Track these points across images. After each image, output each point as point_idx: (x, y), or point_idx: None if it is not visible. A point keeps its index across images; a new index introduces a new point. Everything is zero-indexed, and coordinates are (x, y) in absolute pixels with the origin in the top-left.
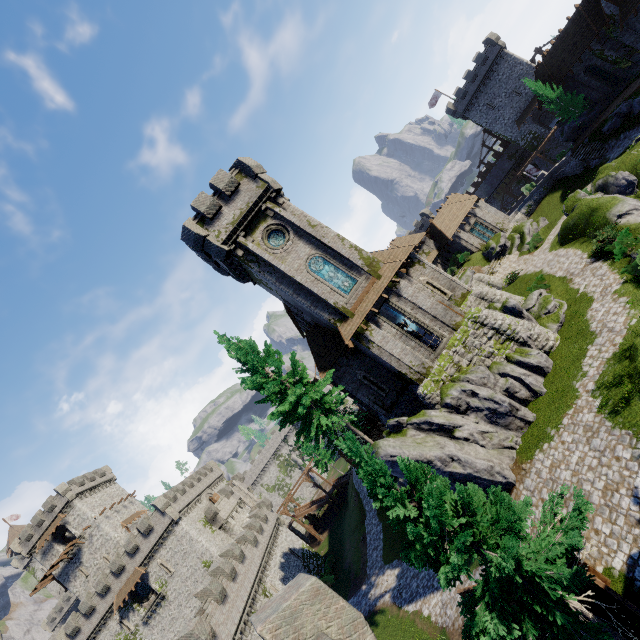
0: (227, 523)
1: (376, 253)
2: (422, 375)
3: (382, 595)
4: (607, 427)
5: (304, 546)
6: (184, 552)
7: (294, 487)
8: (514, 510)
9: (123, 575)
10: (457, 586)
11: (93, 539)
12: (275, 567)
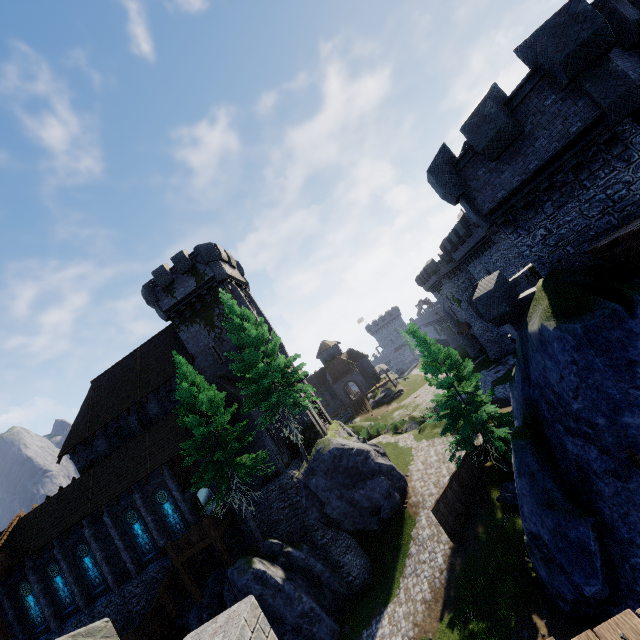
0: None
1: None
2: (325, 432)
3: None
4: (437, 438)
5: None
6: None
7: None
8: None
9: None
10: (389, 618)
11: None
12: None
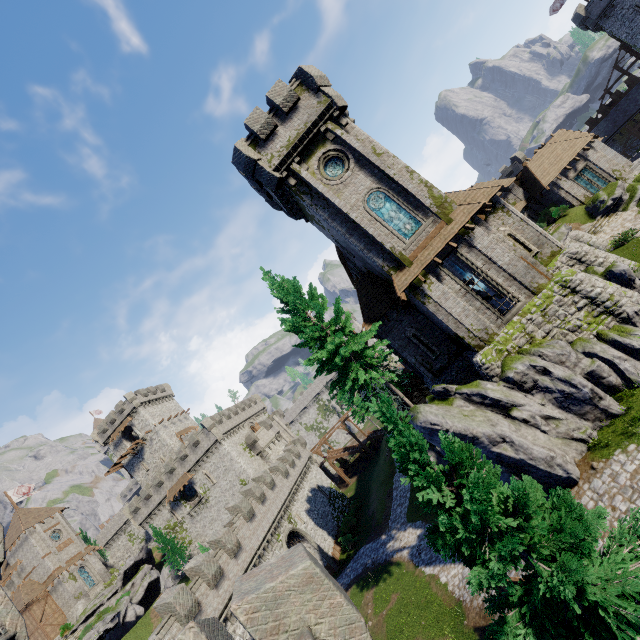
0: (264, 451)
1: (450, 194)
2: (483, 342)
3: (400, 549)
4: None
5: (332, 486)
6: (225, 468)
7: (329, 431)
8: (586, 525)
9: (174, 476)
10: None
11: (153, 442)
12: (302, 499)
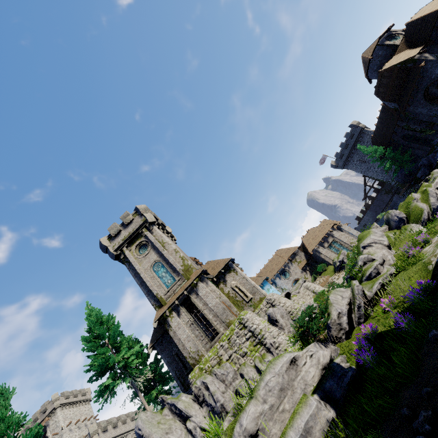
0: None
1: (212, 261)
2: (195, 361)
3: None
4: None
5: None
6: None
7: None
8: None
9: None
10: None
11: None
12: None
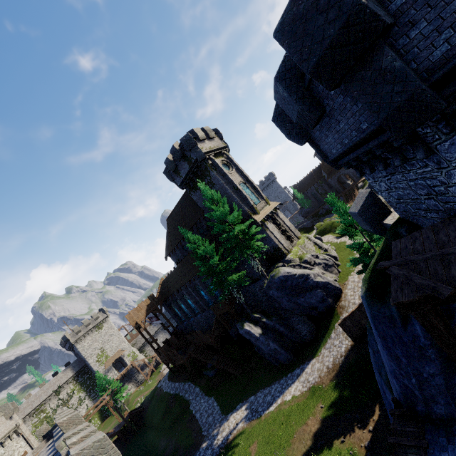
0: None
1: None
2: (288, 251)
3: (233, 428)
4: None
5: None
6: None
7: None
8: None
9: None
10: (311, 366)
11: None
12: None
